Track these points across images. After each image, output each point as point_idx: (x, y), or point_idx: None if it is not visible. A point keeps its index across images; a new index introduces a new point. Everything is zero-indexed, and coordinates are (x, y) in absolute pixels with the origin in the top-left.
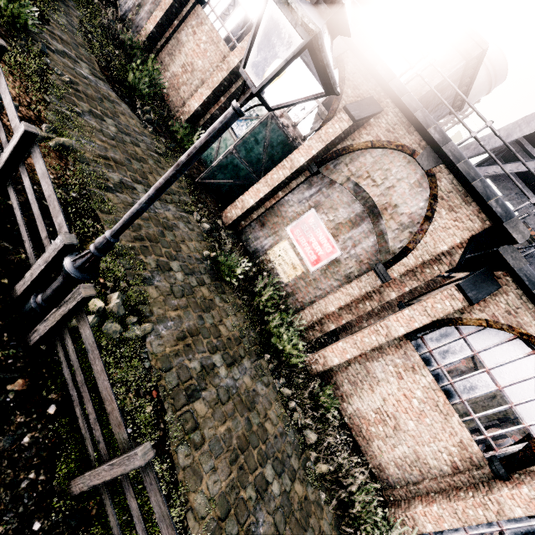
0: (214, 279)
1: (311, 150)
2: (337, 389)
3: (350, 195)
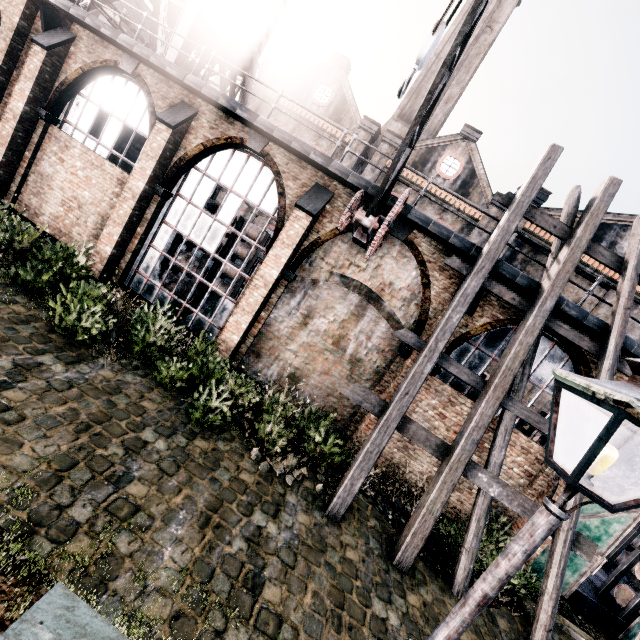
0: None
1: None
2: (29, 210)
3: None
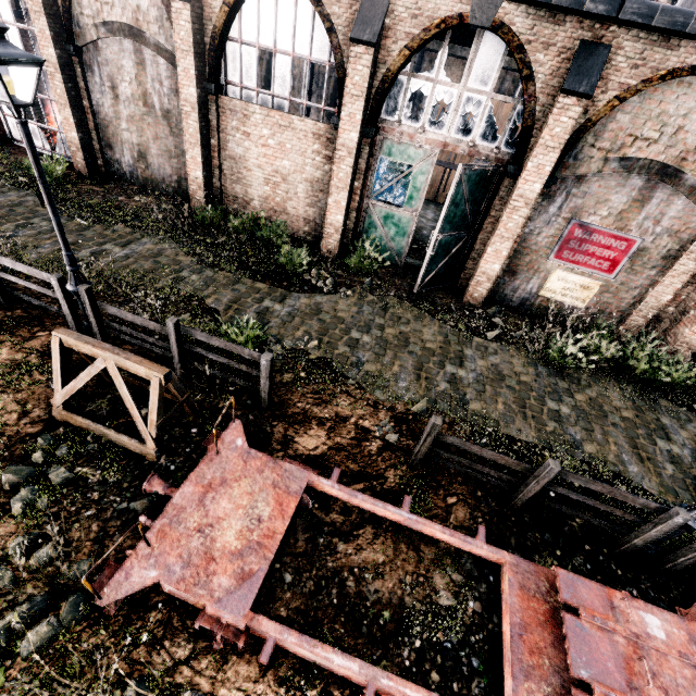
0: (561, 377)
1: (543, 169)
2: None
3: (617, 174)
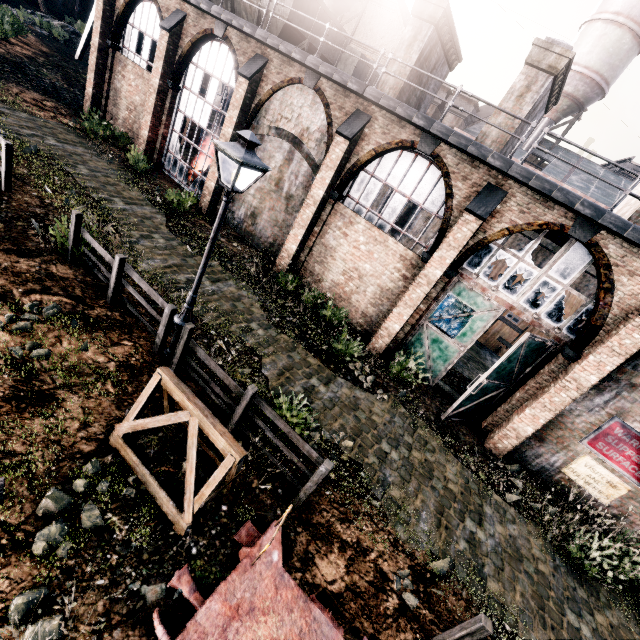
0: (579, 580)
1: (603, 367)
2: None
3: None
